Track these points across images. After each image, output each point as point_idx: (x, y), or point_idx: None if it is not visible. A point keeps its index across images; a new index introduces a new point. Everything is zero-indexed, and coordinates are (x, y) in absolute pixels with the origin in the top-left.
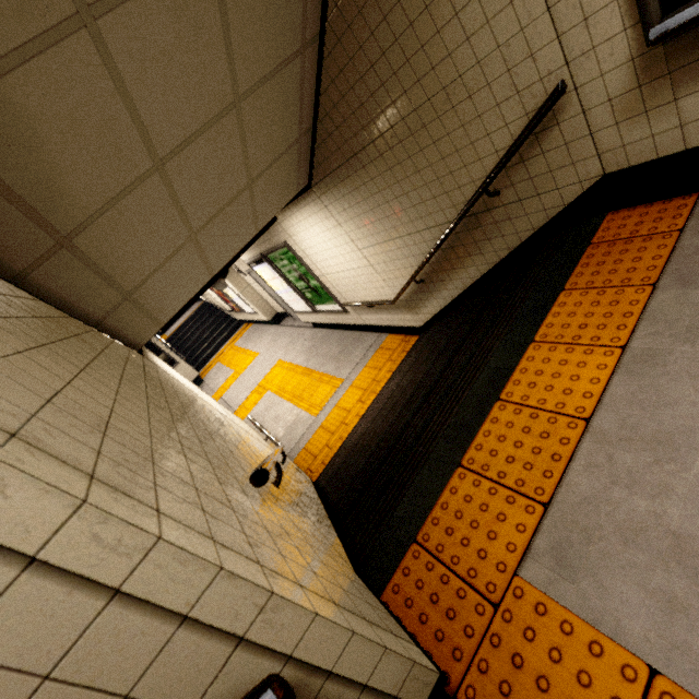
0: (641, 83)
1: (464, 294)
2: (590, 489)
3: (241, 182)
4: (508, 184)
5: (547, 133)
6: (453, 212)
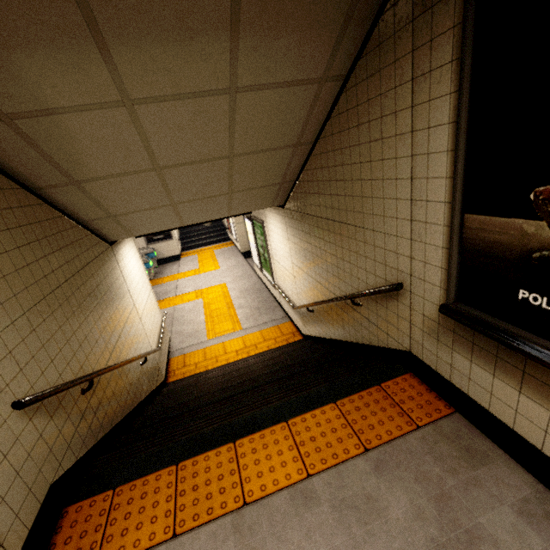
0: (440, 323)
1: (329, 340)
2: (198, 549)
3: (223, 191)
4: (367, 305)
5: (392, 300)
6: (338, 292)
